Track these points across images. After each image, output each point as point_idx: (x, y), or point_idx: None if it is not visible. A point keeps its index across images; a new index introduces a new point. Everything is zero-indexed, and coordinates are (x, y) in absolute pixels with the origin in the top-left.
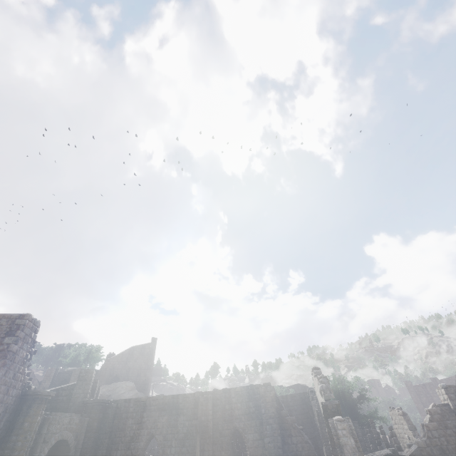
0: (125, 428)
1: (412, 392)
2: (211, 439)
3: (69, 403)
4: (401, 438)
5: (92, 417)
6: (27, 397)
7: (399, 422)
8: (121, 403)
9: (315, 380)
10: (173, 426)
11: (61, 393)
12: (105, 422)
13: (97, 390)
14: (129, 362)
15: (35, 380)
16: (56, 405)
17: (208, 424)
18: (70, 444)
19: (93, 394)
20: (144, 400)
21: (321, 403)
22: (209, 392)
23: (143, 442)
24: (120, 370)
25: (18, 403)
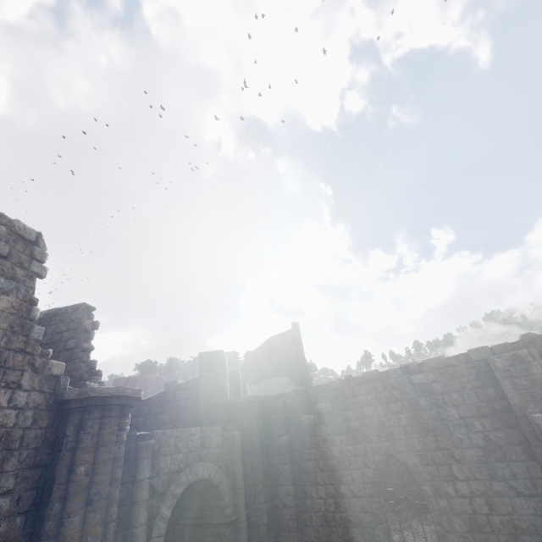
0: (315, 443)
1: None
2: None
3: (198, 409)
4: None
5: (245, 428)
6: (69, 407)
7: None
8: (291, 399)
9: None
10: (436, 432)
11: (180, 395)
12: (273, 434)
13: (243, 387)
14: (272, 355)
15: None
16: (178, 414)
17: None
18: (219, 484)
19: (237, 392)
20: (337, 386)
21: None
22: (513, 346)
23: (370, 470)
24: (265, 366)
25: (56, 422)
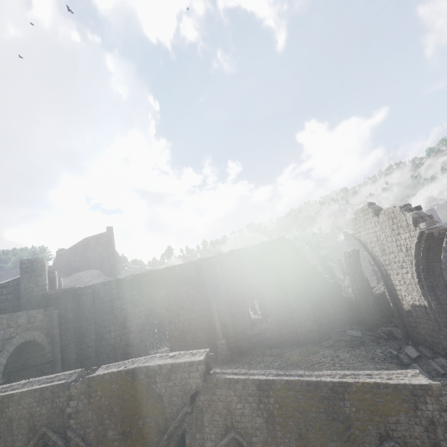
0: (112, 311)
1: (348, 239)
2: (225, 300)
3: (19, 301)
4: (363, 268)
5: (62, 308)
6: None
7: (366, 256)
8: (98, 287)
9: (374, 215)
10: (175, 297)
11: (1, 292)
12: (83, 309)
13: (58, 281)
14: (86, 253)
15: None
16: None
17: (219, 287)
18: (42, 342)
19: (54, 285)
20: (129, 279)
21: (421, 232)
22: (213, 258)
23: (142, 319)
24: (78, 261)
25: None
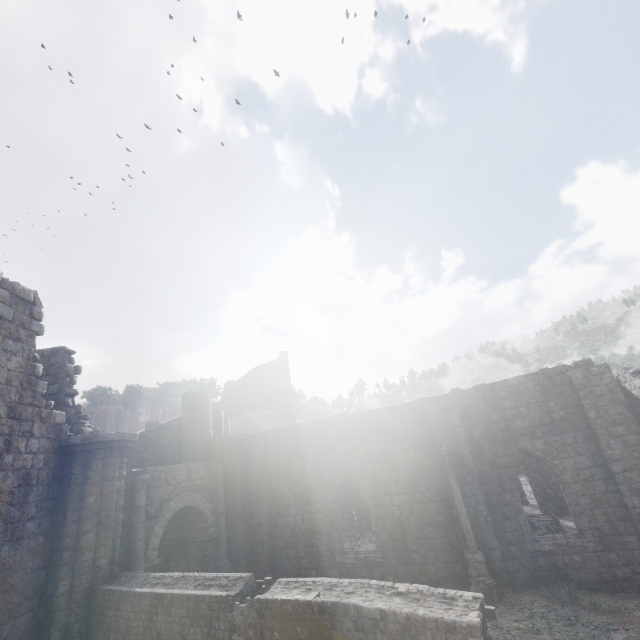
0: (290, 473)
1: None
2: (475, 477)
3: (181, 447)
4: None
5: (227, 463)
6: (74, 451)
7: None
8: (271, 436)
9: None
10: (383, 461)
11: (162, 434)
12: (253, 467)
13: (224, 423)
14: (256, 387)
15: (139, 424)
16: (160, 452)
17: (461, 451)
18: (203, 510)
19: (219, 429)
20: (312, 426)
21: None
22: (444, 397)
23: (332, 492)
24: (248, 398)
25: (61, 463)
